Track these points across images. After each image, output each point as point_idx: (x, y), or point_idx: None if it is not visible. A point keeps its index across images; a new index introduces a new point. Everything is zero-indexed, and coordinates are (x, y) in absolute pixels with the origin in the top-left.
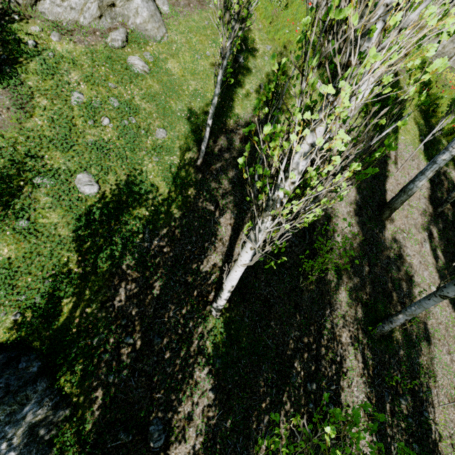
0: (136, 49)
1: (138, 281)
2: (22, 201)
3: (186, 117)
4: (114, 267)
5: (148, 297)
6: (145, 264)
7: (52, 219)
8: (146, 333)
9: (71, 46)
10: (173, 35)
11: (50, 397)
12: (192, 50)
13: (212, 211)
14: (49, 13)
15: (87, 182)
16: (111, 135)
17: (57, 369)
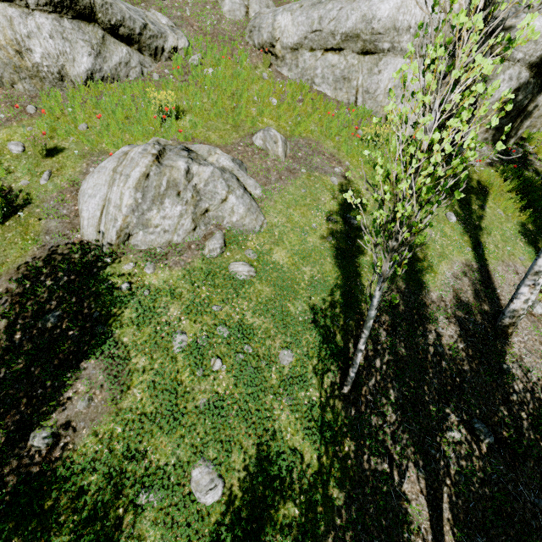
0: (236, 249)
1: None
2: None
3: (310, 320)
4: None
5: None
6: None
7: None
8: None
9: (167, 273)
10: (272, 218)
11: None
12: (295, 227)
13: (387, 473)
14: (142, 243)
15: (208, 485)
16: (226, 382)
17: None
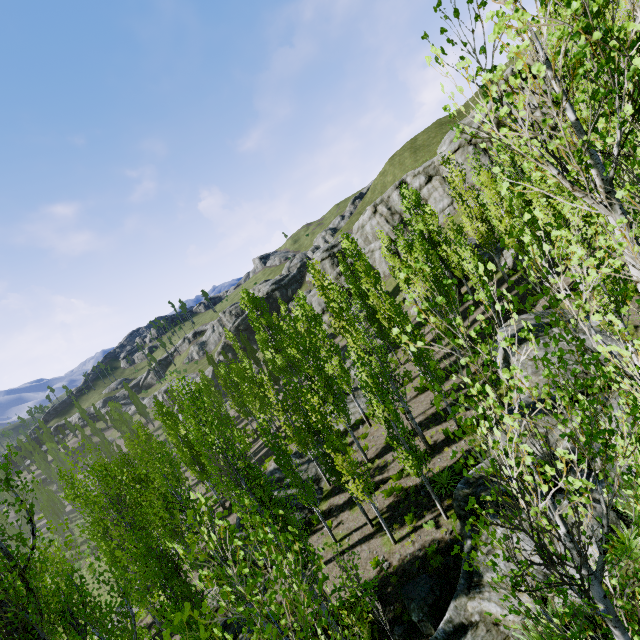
0: None
1: None
2: None
3: None
4: None
5: None
6: None
7: None
8: None
9: None
10: None
11: None
12: None
13: None
14: None
15: None
16: None
17: None
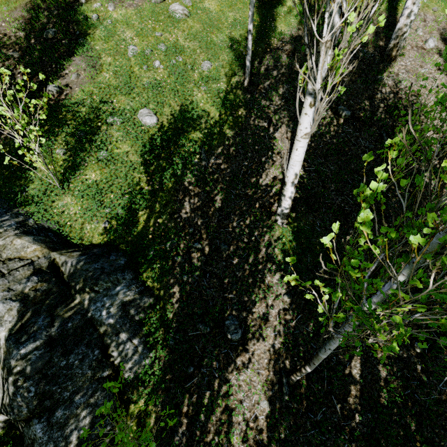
0: None
1: (200, 196)
2: (101, 136)
3: (228, 47)
4: (177, 185)
5: (211, 209)
6: (204, 181)
7: (124, 149)
8: (213, 241)
9: (123, 11)
10: None
11: (136, 285)
12: None
13: (266, 128)
14: None
15: (147, 114)
16: (163, 75)
17: (139, 265)
